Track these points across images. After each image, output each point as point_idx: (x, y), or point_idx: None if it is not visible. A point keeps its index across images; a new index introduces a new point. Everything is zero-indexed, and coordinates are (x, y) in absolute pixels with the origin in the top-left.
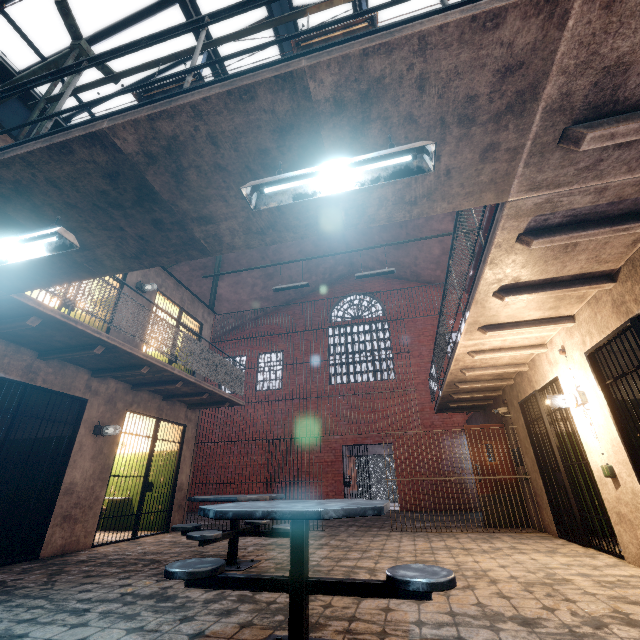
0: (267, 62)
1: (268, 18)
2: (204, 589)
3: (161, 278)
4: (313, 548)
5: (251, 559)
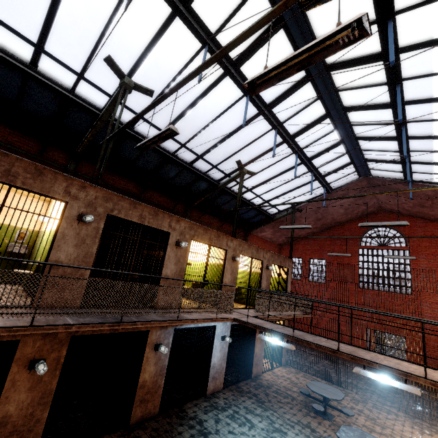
0: (365, 359)
1: (333, 130)
2: (322, 429)
3: (273, 257)
4: (356, 413)
5: (331, 414)
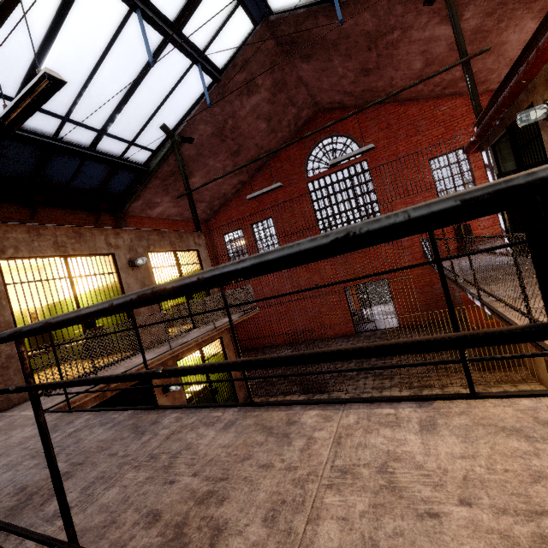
0: None
1: None
2: None
3: (144, 239)
4: None
5: None
